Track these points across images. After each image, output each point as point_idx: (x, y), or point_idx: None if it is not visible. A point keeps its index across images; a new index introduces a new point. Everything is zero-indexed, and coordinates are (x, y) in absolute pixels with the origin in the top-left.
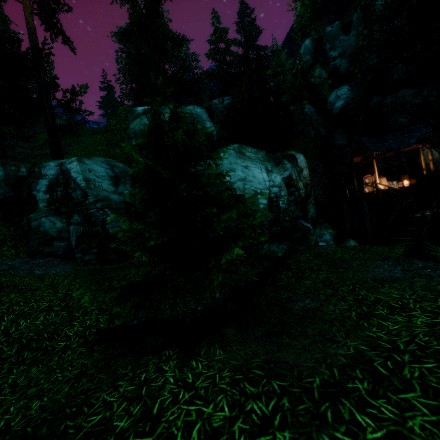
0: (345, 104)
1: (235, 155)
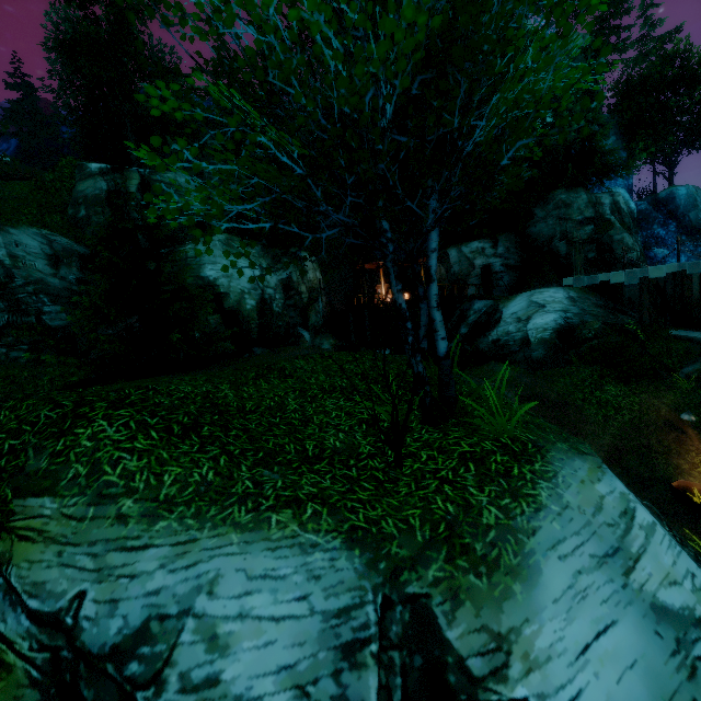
0: None
1: (221, 248)
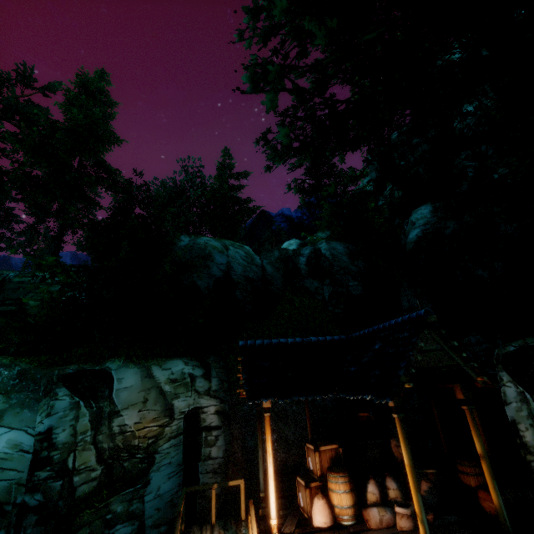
0: (422, 234)
1: None
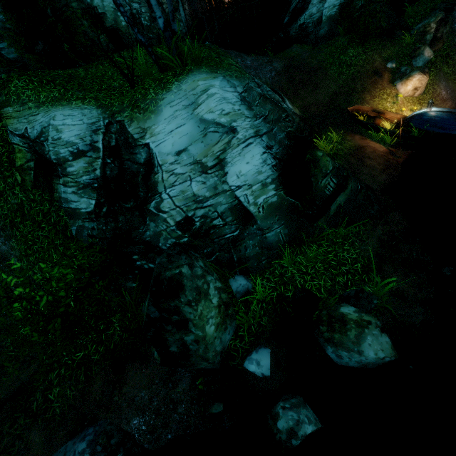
0: None
1: None
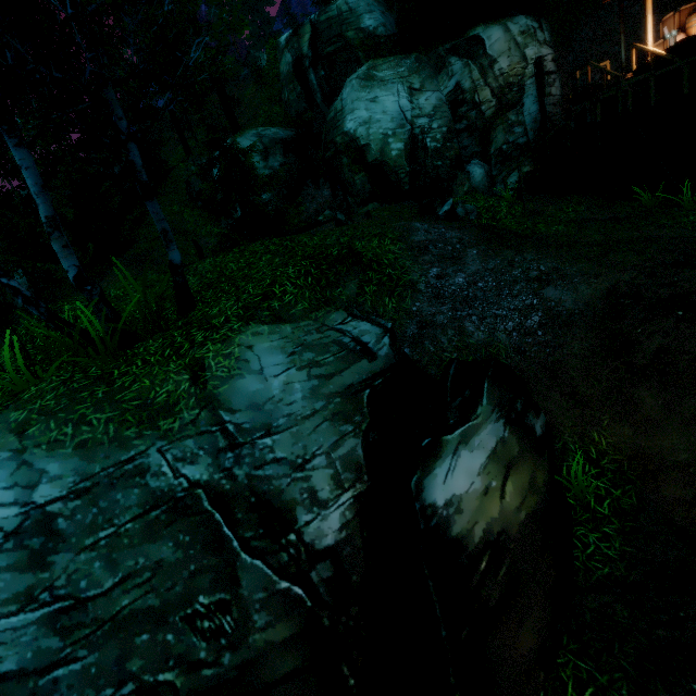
0: None
1: (358, 87)
